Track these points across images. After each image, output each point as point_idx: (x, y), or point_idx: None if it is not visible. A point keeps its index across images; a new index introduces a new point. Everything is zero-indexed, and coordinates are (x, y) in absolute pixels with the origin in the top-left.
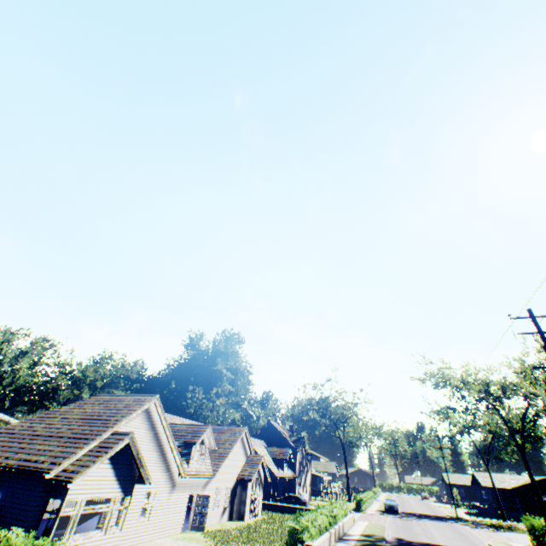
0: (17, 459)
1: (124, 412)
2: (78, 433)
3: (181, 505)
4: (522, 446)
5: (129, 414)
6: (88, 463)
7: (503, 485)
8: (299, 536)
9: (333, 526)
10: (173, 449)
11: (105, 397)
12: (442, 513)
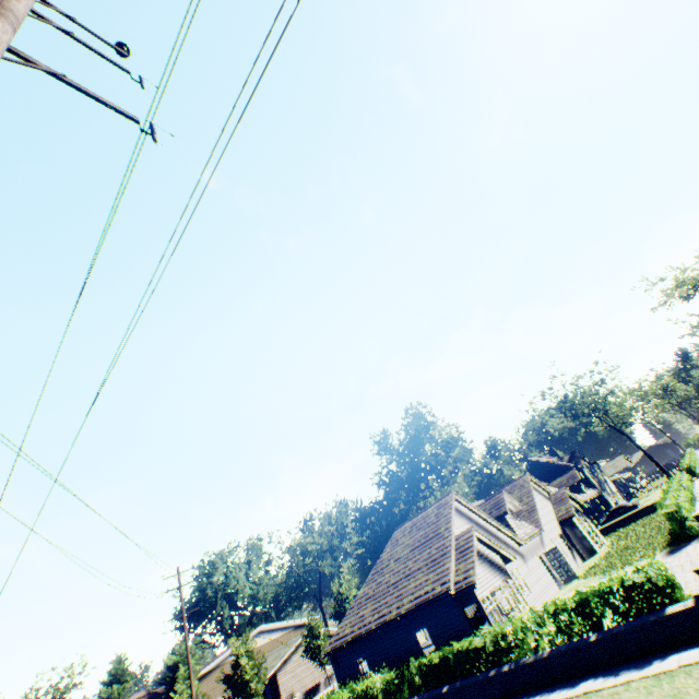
0: (408, 602)
1: (443, 520)
2: (428, 558)
3: (540, 569)
4: None
5: (449, 518)
6: (469, 566)
7: None
8: (679, 515)
9: (694, 496)
10: (497, 526)
11: (406, 525)
12: None
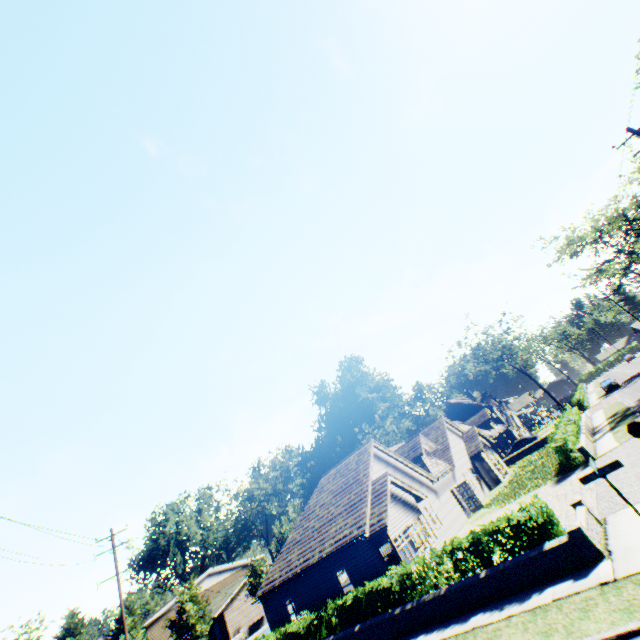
0: (329, 546)
1: (362, 467)
2: (348, 503)
3: (451, 502)
4: None
5: (367, 465)
6: (382, 510)
7: None
8: (566, 448)
9: (580, 429)
10: (413, 468)
11: (331, 473)
12: None
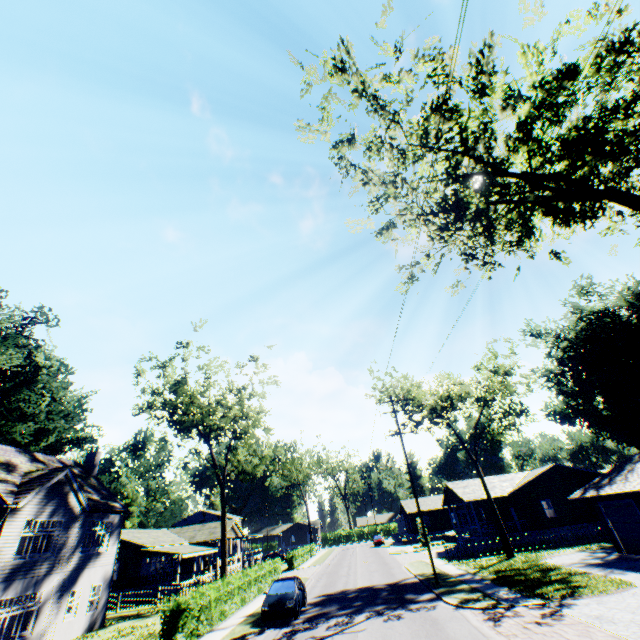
0: None
1: None
2: None
3: None
4: None
5: None
6: None
7: (496, 493)
8: None
9: None
10: None
11: None
12: (403, 570)
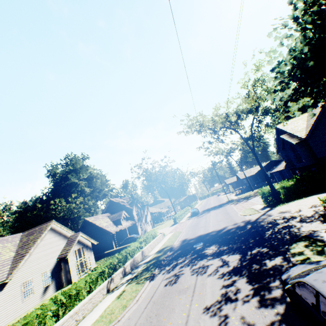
0: None
1: None
2: None
3: None
4: (253, 148)
5: None
6: None
7: (251, 174)
8: None
9: (123, 265)
10: None
11: None
12: (223, 201)
